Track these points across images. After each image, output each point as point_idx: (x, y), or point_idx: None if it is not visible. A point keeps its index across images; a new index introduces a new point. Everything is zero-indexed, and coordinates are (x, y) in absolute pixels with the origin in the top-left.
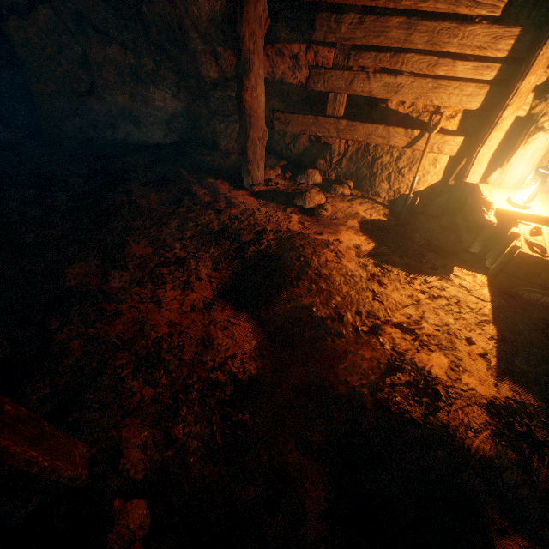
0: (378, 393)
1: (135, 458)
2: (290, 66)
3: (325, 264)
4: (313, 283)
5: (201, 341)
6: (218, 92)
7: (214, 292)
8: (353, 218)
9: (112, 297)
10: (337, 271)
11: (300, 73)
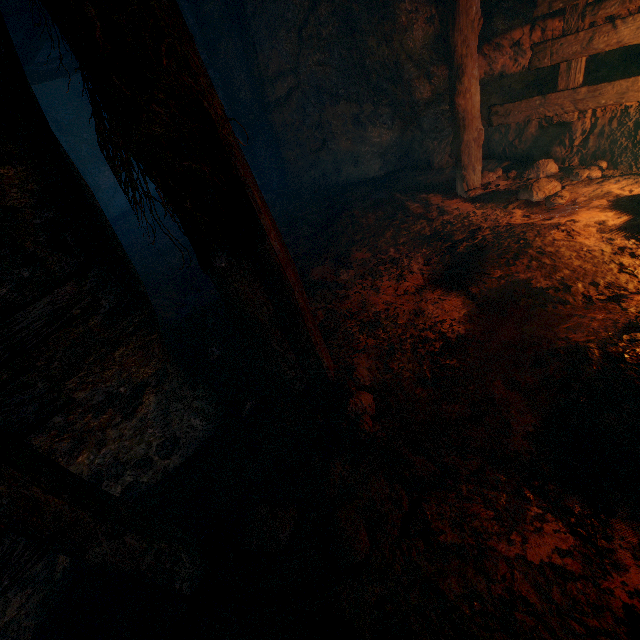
0: (610, 348)
1: (363, 374)
2: (511, 56)
3: (551, 243)
4: (533, 260)
5: (412, 313)
6: (431, 110)
7: (425, 281)
8: (601, 198)
9: (342, 286)
10: (567, 248)
11: (524, 58)
